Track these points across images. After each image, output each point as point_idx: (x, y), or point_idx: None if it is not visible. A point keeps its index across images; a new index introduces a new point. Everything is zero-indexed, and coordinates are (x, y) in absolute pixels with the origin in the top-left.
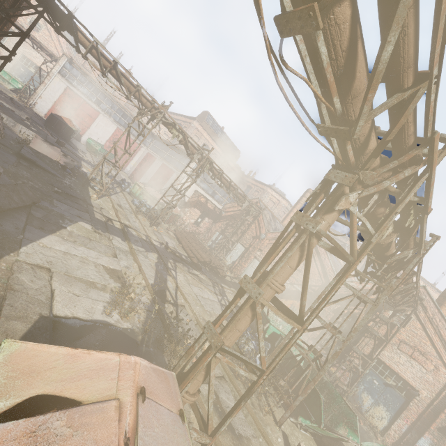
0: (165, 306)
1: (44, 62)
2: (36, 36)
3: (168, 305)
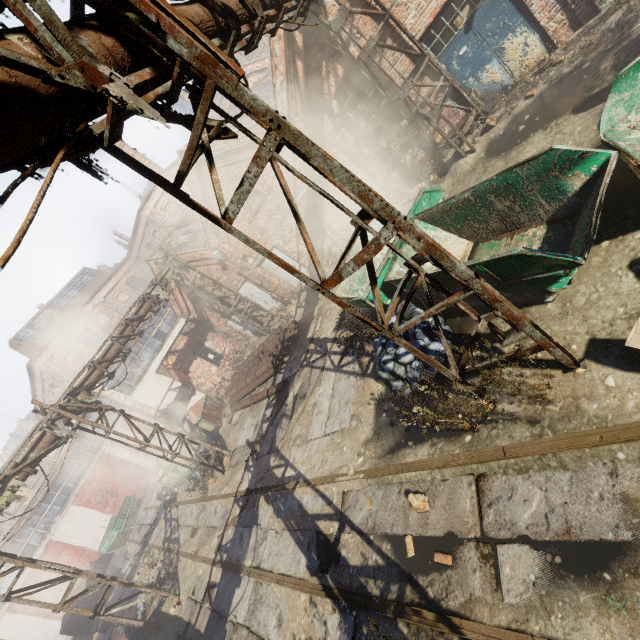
0: (344, 557)
1: None
2: None
3: (343, 544)
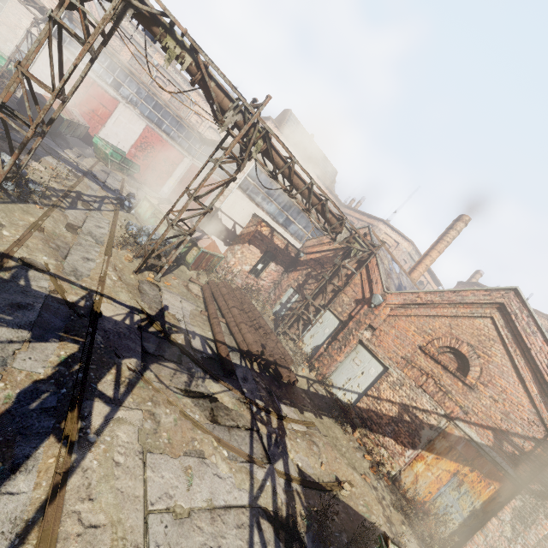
0: None
1: (33, 21)
2: (44, 2)
3: None
